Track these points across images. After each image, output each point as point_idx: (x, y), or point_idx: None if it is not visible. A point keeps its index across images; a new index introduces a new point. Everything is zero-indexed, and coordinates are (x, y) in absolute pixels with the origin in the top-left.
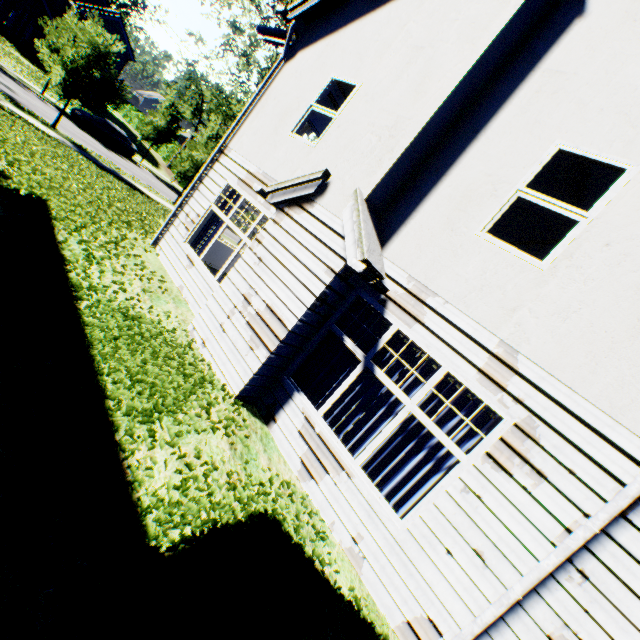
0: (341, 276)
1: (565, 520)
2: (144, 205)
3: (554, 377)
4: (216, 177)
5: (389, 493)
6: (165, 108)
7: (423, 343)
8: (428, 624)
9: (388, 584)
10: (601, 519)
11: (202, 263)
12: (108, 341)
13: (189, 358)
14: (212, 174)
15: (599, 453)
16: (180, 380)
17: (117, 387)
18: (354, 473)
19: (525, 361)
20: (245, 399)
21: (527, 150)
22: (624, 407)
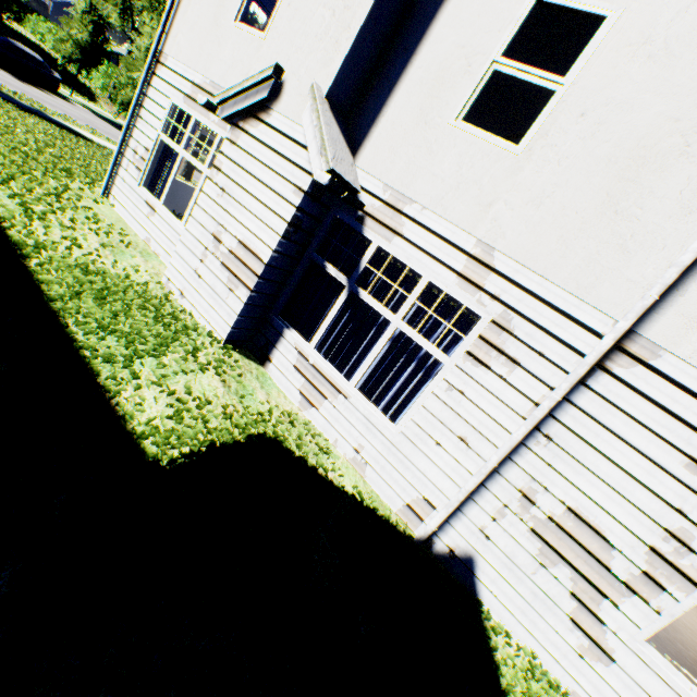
0: (311, 195)
1: (535, 397)
2: (86, 150)
3: (528, 268)
4: (157, 97)
5: (385, 407)
6: (82, 12)
7: (404, 256)
8: (424, 503)
9: (389, 480)
10: (563, 389)
11: (164, 208)
12: (70, 296)
13: (167, 309)
14: (152, 93)
15: (565, 333)
16: (159, 329)
17: (90, 338)
18: (350, 394)
19: (501, 257)
20: (236, 344)
21: (503, 7)
22: (589, 286)
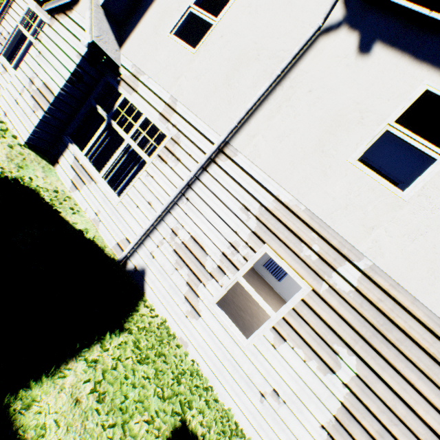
0: (88, 61)
1: (185, 178)
2: None
3: (190, 111)
4: (21, 2)
5: (120, 192)
6: None
7: (136, 103)
8: (126, 241)
9: (110, 230)
10: (194, 170)
11: (13, 70)
12: None
13: None
14: (18, 0)
15: (202, 144)
16: None
17: None
18: (98, 181)
19: (180, 105)
20: (36, 149)
21: None
22: (214, 120)
